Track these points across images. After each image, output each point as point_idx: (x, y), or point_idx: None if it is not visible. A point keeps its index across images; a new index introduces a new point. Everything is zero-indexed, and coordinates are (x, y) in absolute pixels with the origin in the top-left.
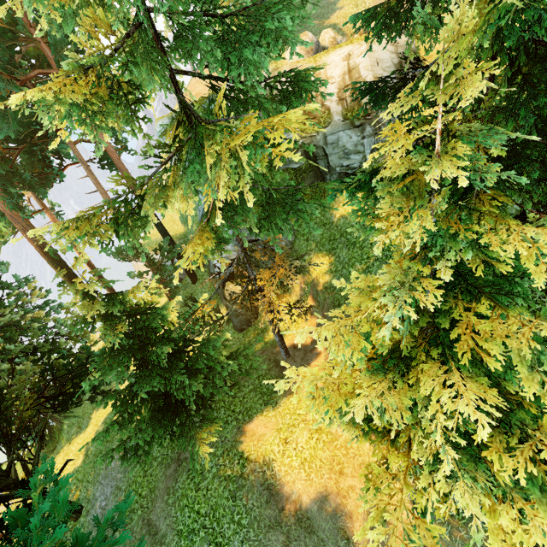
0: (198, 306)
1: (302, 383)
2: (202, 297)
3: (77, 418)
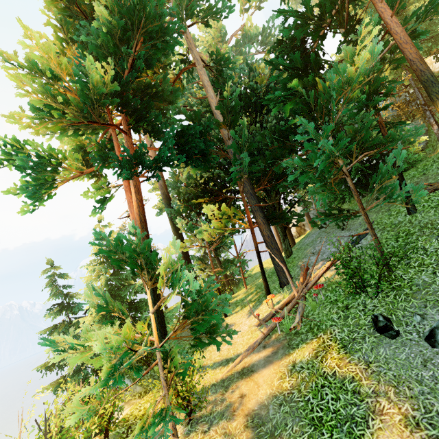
0: None
1: None
2: None
3: (247, 283)
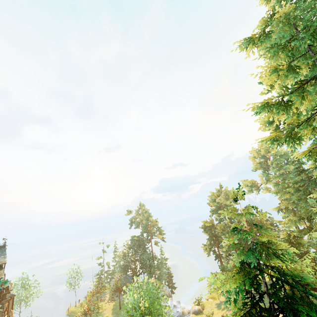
0: None
1: None
2: None
3: None
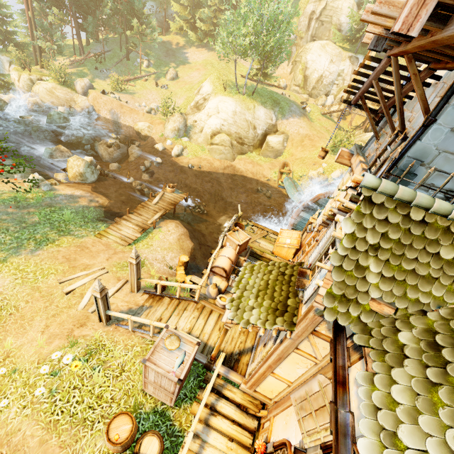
0: (145, 10)
1: (174, 3)
2: (146, 10)
3: None
